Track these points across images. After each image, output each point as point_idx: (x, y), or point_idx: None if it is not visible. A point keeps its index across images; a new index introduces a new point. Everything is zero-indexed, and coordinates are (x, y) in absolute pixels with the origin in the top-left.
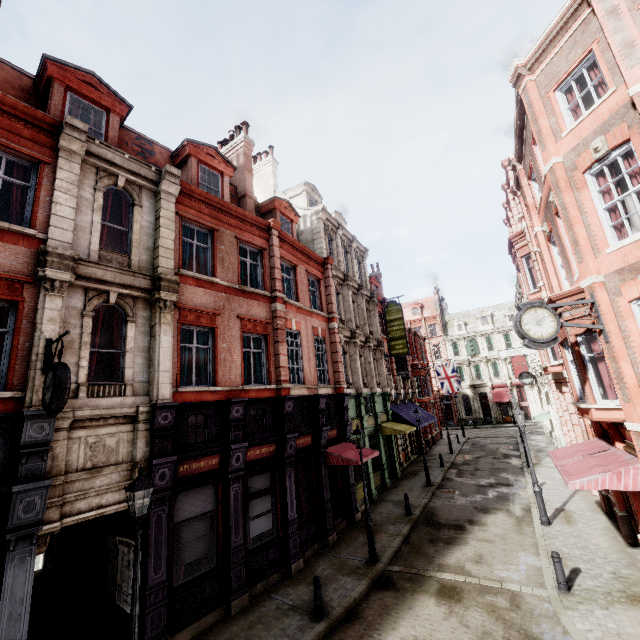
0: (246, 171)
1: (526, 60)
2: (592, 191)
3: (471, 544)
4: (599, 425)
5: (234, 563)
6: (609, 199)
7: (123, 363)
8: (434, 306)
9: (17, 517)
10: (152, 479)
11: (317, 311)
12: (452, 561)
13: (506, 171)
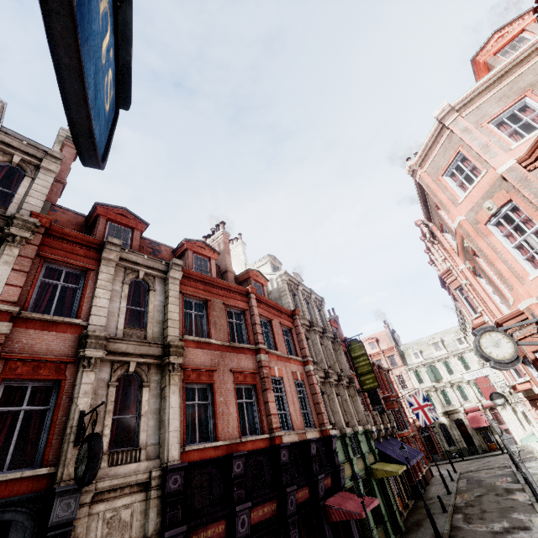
0: (226, 254)
1: (415, 161)
2: (497, 236)
3: None
4: None
5: None
6: (513, 240)
7: (138, 427)
8: (388, 338)
9: None
10: None
11: (293, 357)
12: None
13: (420, 228)
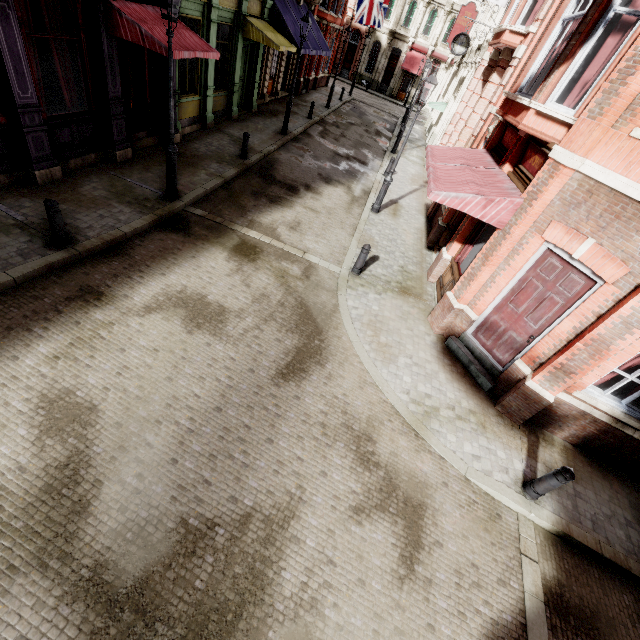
0: None
1: None
2: None
3: (296, 209)
4: (500, 137)
5: None
6: None
7: None
8: None
9: None
10: None
11: None
12: (267, 221)
13: None
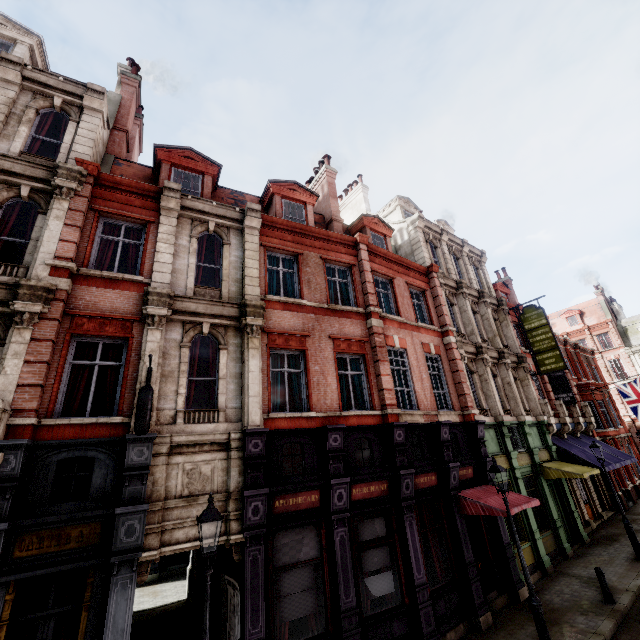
0: (330, 198)
1: None
2: None
3: None
4: None
5: (346, 631)
6: None
7: (217, 390)
8: (600, 310)
9: (120, 540)
10: (245, 513)
11: (425, 325)
12: None
13: None
